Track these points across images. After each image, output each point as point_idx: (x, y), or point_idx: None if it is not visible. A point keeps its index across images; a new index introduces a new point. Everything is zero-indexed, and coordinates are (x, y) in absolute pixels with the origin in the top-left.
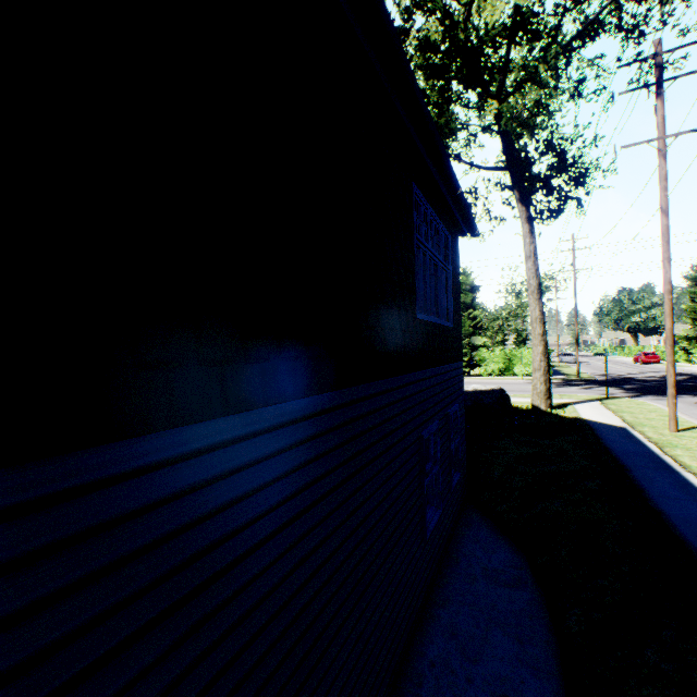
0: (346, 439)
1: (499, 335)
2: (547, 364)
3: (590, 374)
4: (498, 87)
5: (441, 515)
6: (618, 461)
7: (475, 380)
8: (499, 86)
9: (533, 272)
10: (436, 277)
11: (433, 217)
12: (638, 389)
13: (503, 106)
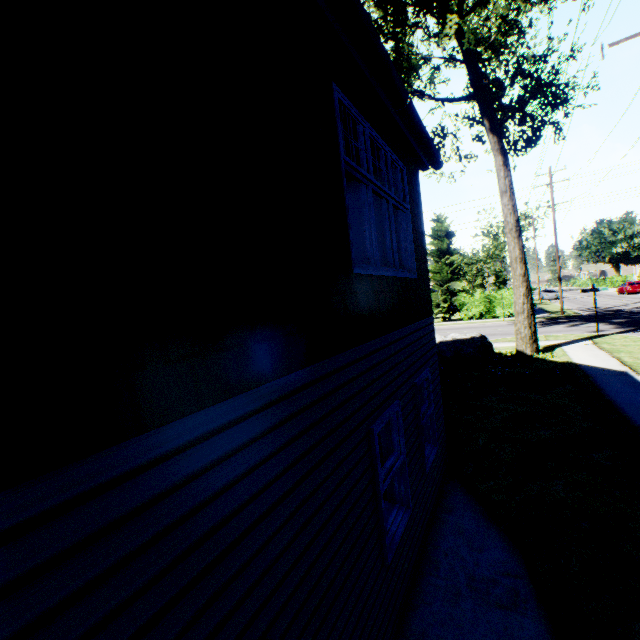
0: (178, 517)
1: (478, 279)
2: (530, 306)
3: (574, 309)
4: (458, 3)
5: (412, 512)
6: (628, 420)
7: (456, 325)
8: (459, 1)
9: (509, 209)
10: (395, 221)
11: (376, 139)
12: (630, 322)
13: (465, 19)
